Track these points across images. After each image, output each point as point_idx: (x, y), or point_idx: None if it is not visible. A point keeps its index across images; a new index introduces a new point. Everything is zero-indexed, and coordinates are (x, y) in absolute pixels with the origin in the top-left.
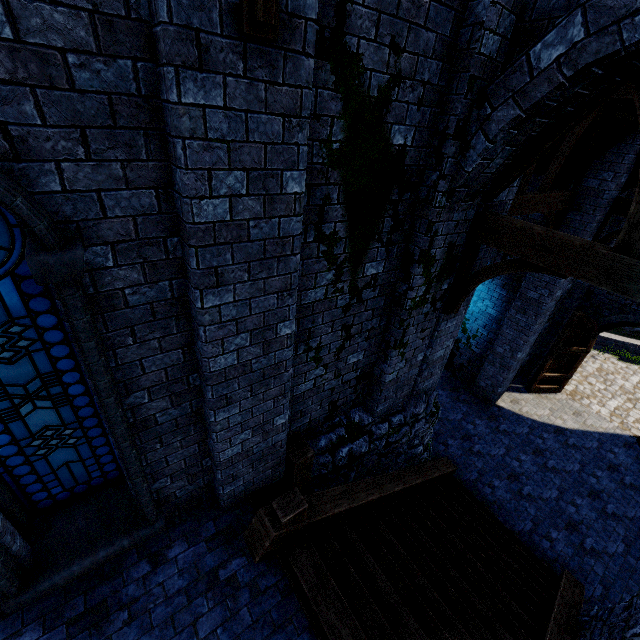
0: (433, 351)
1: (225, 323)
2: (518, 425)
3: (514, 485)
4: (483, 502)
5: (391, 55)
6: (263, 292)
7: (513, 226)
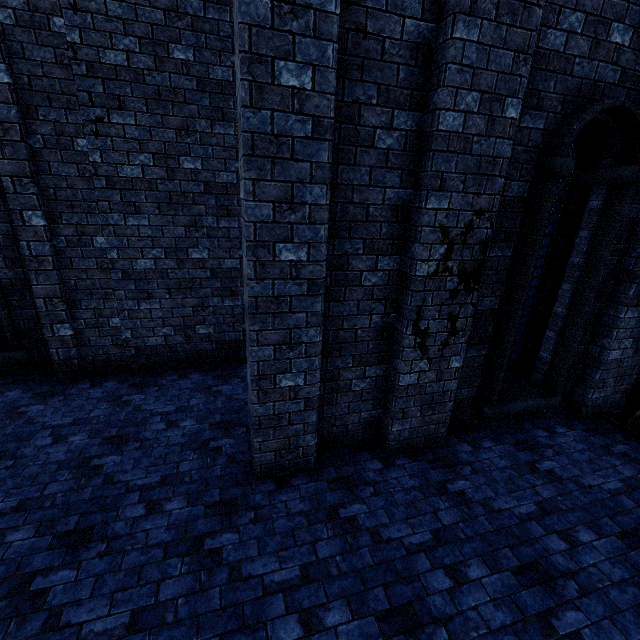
0: None
1: None
2: None
3: None
4: None
5: None
6: None
7: None
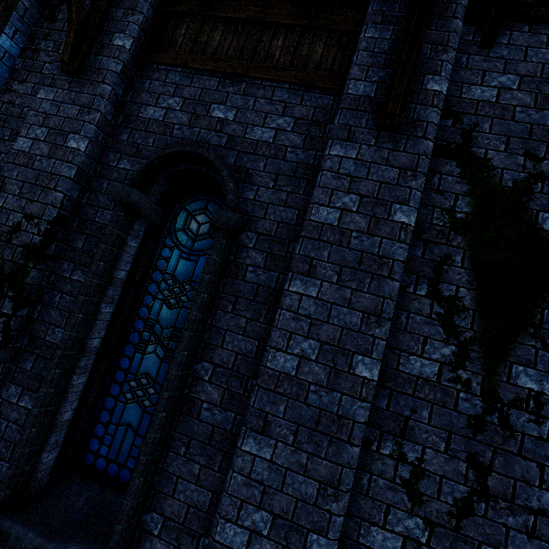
0: None
1: (300, 316)
2: None
3: None
4: None
5: (527, 161)
6: (348, 303)
7: None
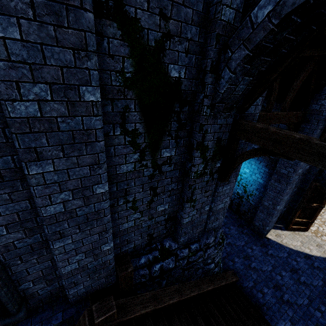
0: (216, 204)
1: (50, 184)
2: (280, 251)
3: (277, 293)
4: (256, 303)
5: (161, 20)
6: (77, 165)
7: (256, 127)
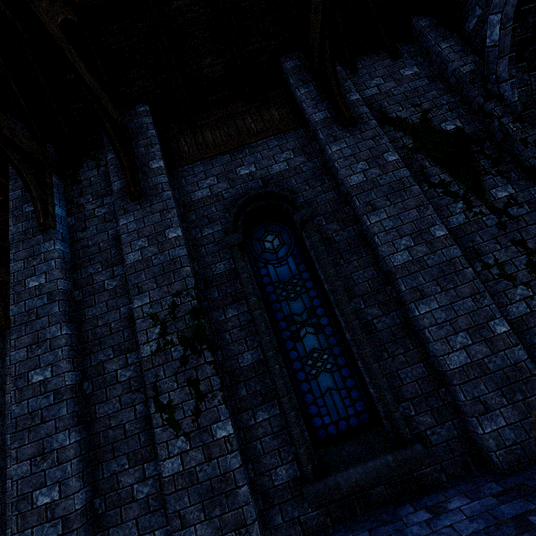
0: None
1: (388, 231)
2: None
3: None
4: None
5: (415, 108)
6: (404, 210)
7: None
